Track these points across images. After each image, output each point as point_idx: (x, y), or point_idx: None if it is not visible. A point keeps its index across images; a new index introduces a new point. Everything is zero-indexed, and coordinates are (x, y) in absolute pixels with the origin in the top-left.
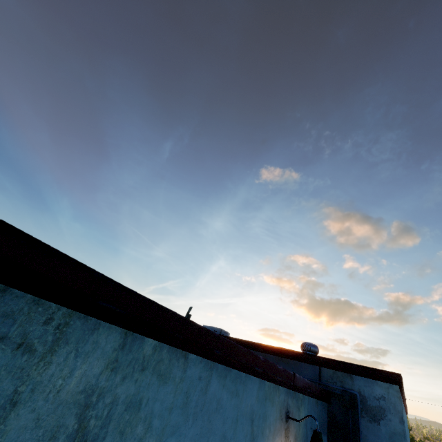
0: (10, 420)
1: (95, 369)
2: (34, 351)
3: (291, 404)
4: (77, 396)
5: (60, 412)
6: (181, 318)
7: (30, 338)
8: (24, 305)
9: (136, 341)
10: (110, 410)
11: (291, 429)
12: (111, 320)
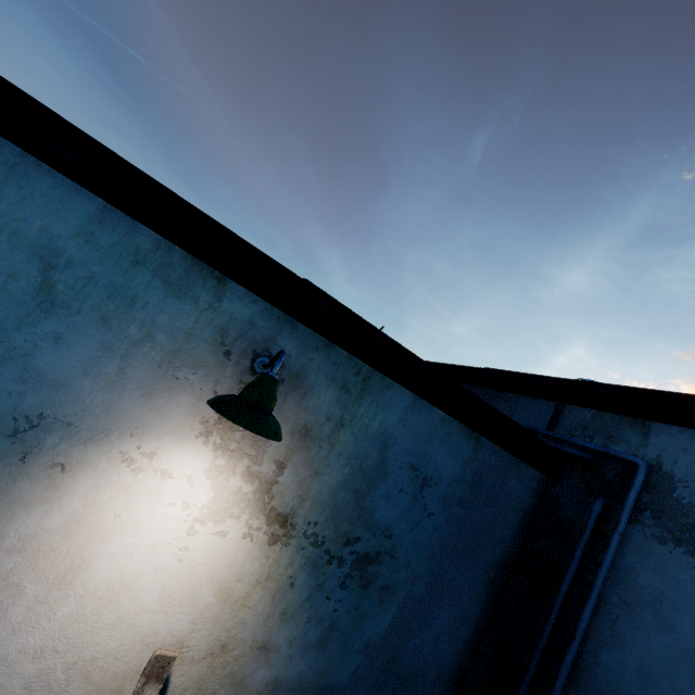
0: None
1: None
2: None
3: (293, 353)
4: None
5: None
6: None
7: None
8: None
9: None
10: None
11: (280, 403)
12: None
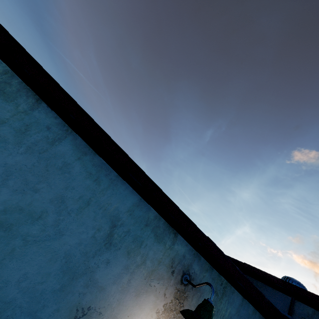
0: None
1: None
2: None
3: (198, 272)
4: None
5: None
6: (36, 63)
7: None
8: None
9: None
10: None
11: (190, 300)
12: None
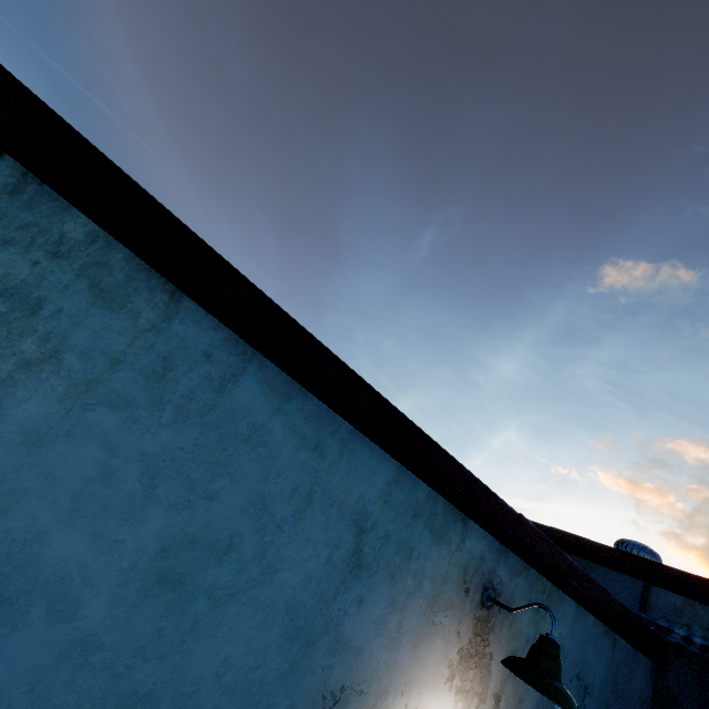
0: None
1: None
2: None
3: (506, 580)
4: None
5: None
6: (156, 206)
7: None
8: None
9: (48, 201)
10: None
11: (498, 632)
12: None
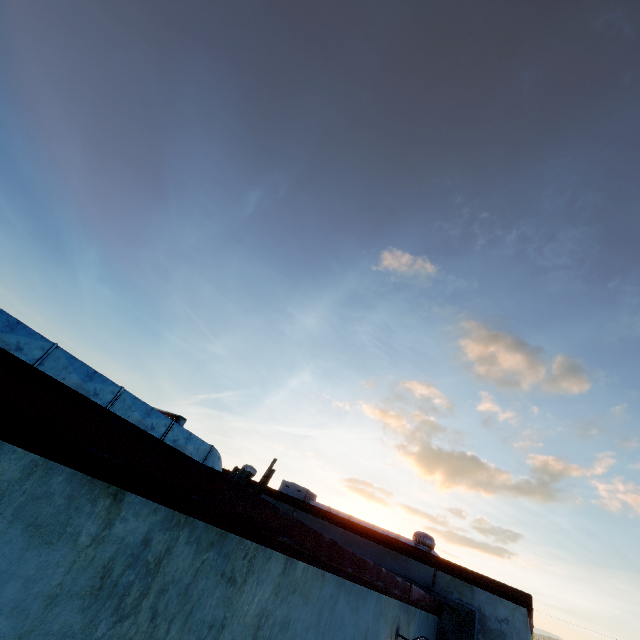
0: (220, 639)
1: (266, 594)
2: (236, 583)
3: (402, 619)
4: (254, 619)
5: (244, 633)
6: (327, 540)
7: (235, 572)
8: (235, 545)
9: (292, 565)
10: (271, 630)
11: None
12: (282, 550)
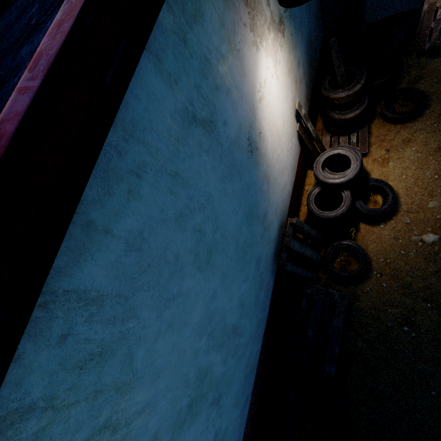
0: None
1: None
2: None
3: None
4: None
5: None
6: None
7: None
8: None
9: None
10: None
11: None
12: None
